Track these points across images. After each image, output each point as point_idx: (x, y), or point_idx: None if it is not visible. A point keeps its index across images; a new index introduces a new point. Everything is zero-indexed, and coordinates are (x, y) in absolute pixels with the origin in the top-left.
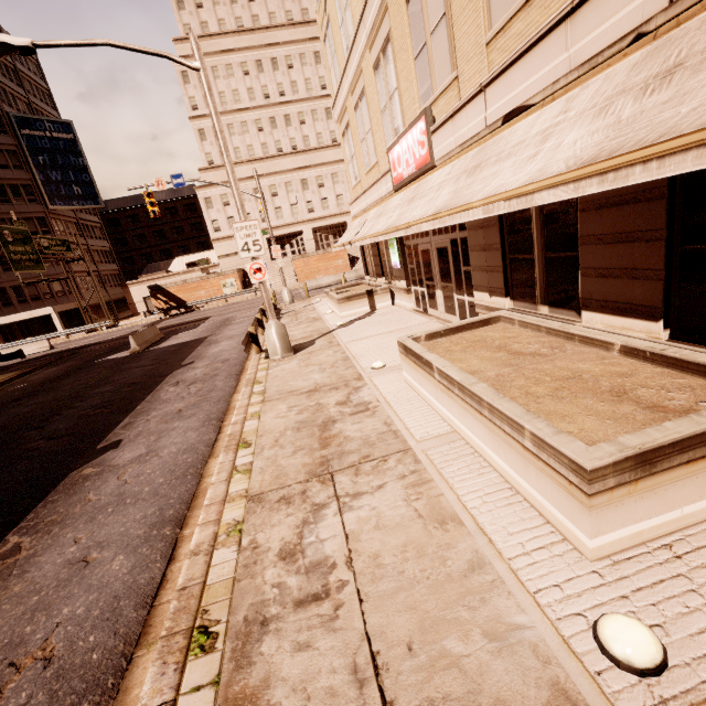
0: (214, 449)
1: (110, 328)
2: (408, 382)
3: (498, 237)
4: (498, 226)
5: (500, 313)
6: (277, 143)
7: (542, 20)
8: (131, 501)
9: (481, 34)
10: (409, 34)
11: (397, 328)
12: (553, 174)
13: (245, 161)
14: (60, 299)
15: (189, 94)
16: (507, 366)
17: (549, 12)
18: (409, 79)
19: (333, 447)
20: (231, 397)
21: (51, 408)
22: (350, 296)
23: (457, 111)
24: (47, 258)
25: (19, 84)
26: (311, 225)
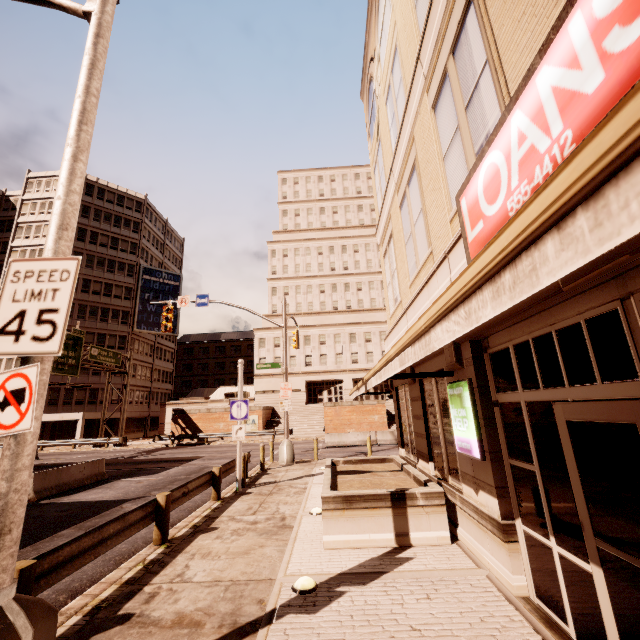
0: None
1: (117, 445)
2: None
3: None
4: None
5: None
6: (334, 303)
7: None
8: None
9: None
10: None
11: None
12: None
13: (303, 313)
14: (100, 407)
15: (272, 264)
16: None
17: None
18: None
19: None
20: None
21: None
22: (351, 495)
23: None
24: (92, 366)
25: (161, 251)
26: (352, 375)
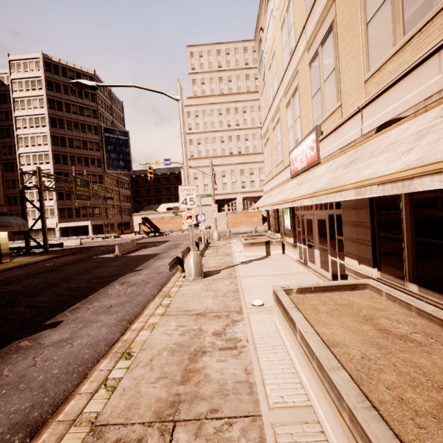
0: (110, 349)
1: (115, 238)
2: (277, 327)
3: (368, 217)
4: (368, 209)
5: (367, 281)
6: (230, 149)
7: (414, 58)
8: (22, 387)
9: (361, 76)
10: (310, 84)
11: (281, 272)
12: (438, 160)
13: (211, 157)
14: (96, 218)
15: (188, 122)
16: (375, 347)
17: (421, 51)
18: (307, 110)
19: (191, 384)
20: (148, 303)
21: (48, 284)
22: (253, 242)
23: (339, 126)
24: (95, 195)
25: (111, 114)
26: (242, 195)
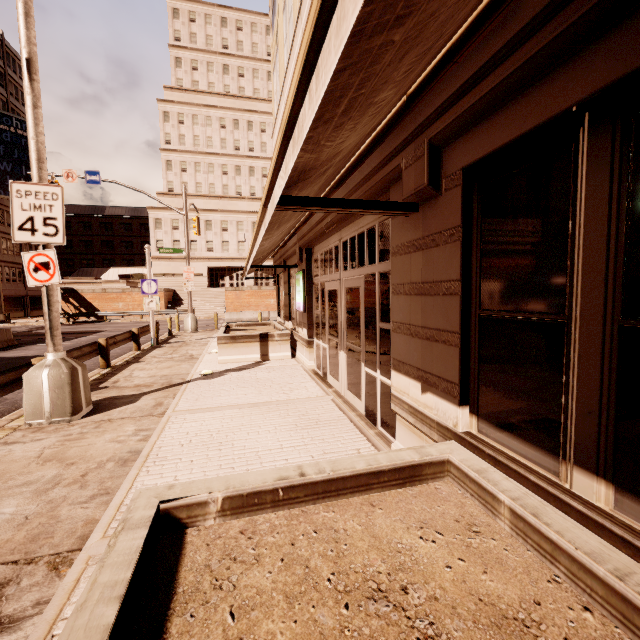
0: None
1: None
2: None
3: (455, 265)
4: (458, 240)
5: (449, 454)
6: (238, 188)
7: None
8: None
9: None
10: None
11: (271, 398)
12: None
13: (204, 195)
14: None
15: (166, 130)
16: None
17: None
18: None
19: None
20: None
21: None
22: (236, 336)
23: None
24: None
25: (3, 85)
26: None
